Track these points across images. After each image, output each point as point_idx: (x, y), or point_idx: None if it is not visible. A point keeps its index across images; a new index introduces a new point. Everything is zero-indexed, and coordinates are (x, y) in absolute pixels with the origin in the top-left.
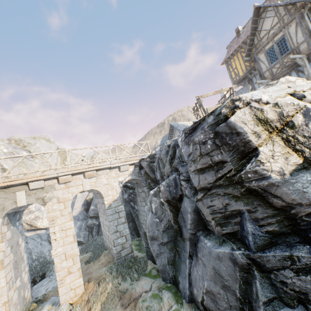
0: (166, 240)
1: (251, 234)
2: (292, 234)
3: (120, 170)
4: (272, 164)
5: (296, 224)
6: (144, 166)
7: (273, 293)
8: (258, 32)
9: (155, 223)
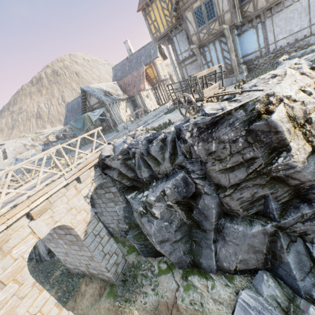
0: (180, 237)
1: (274, 209)
2: (294, 199)
3: (81, 182)
4: (298, 156)
5: (299, 192)
6: (117, 166)
7: (288, 240)
8: None
9: (164, 227)
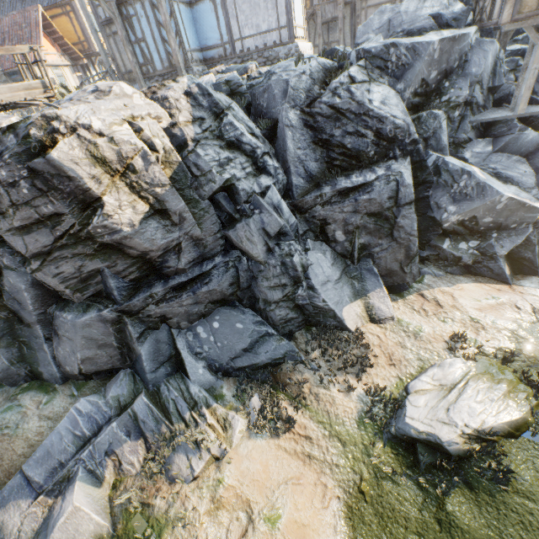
0: None
1: (116, 289)
2: (152, 275)
3: None
4: (121, 216)
5: (153, 266)
6: None
7: (144, 327)
8: None
9: None
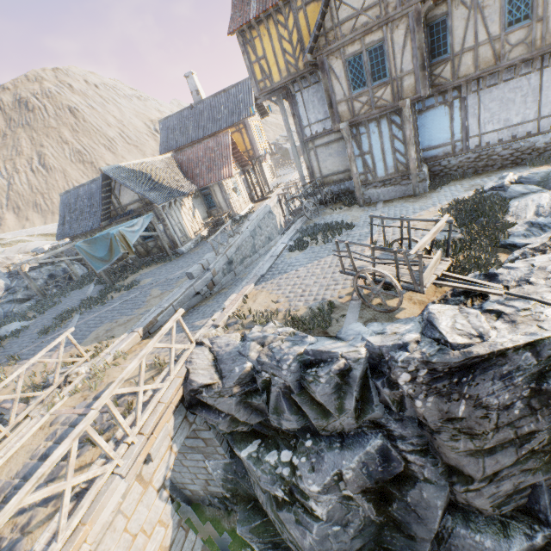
0: (360, 546)
1: (548, 506)
2: None
3: (152, 460)
4: None
5: None
6: (229, 410)
7: None
8: (336, 1)
9: (332, 535)
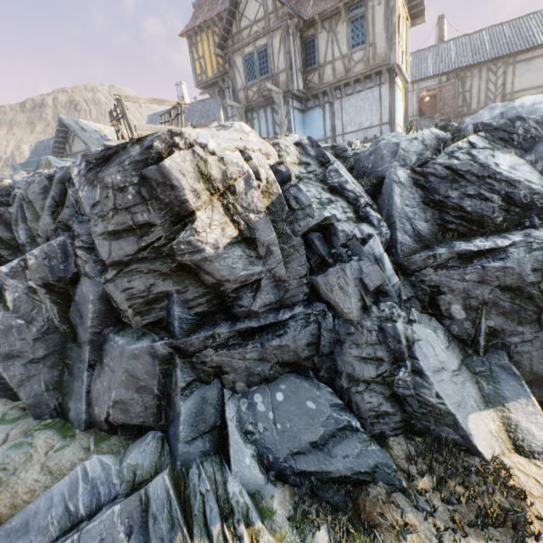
0: (44, 354)
1: (178, 319)
2: (220, 313)
3: None
4: (208, 235)
5: (224, 302)
6: None
7: (194, 376)
8: (239, 14)
9: (16, 329)
